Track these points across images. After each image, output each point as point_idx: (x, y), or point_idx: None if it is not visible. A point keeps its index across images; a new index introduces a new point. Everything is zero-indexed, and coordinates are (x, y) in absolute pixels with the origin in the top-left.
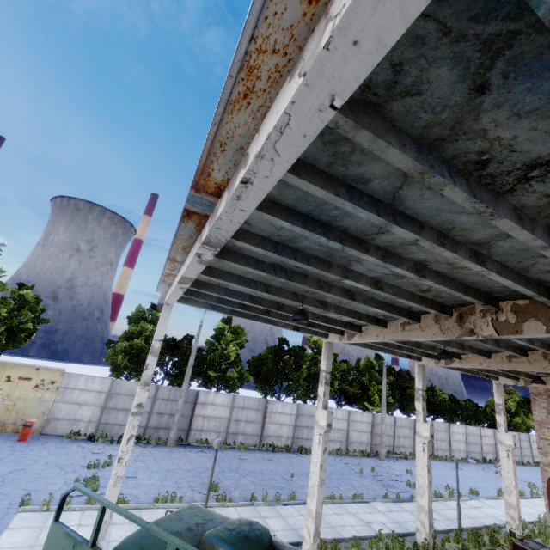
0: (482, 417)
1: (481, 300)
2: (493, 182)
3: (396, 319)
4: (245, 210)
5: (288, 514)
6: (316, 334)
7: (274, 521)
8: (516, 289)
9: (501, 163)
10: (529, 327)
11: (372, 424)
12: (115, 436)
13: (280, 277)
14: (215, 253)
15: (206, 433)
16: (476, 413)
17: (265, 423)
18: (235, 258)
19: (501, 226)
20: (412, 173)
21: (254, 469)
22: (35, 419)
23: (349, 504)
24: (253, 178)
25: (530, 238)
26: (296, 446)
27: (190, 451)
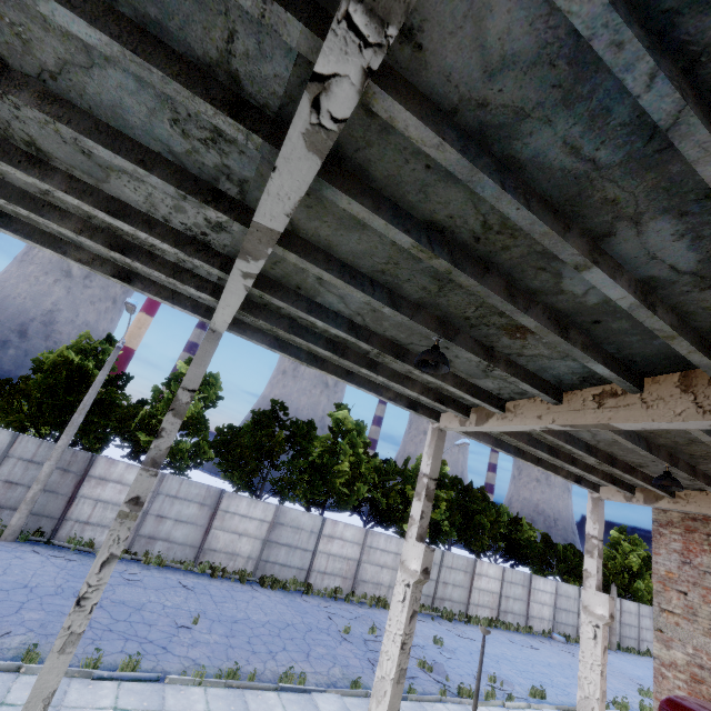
0: None
1: None
2: None
3: None
4: None
5: (83, 701)
6: (179, 304)
7: None
8: None
9: None
10: None
11: None
12: None
13: None
14: None
15: (95, 529)
16: (579, 567)
17: (211, 527)
18: None
19: None
20: None
21: (132, 600)
22: None
23: (262, 693)
24: None
25: None
26: (261, 574)
27: (37, 553)
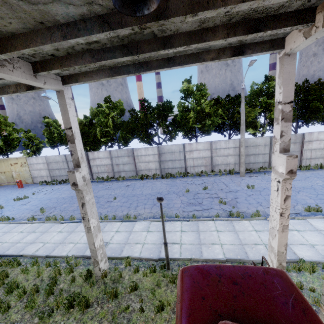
0: None
1: None
2: None
3: None
4: None
5: (53, 230)
6: None
7: (34, 235)
8: None
9: None
10: None
11: (240, 147)
12: (60, 180)
13: None
14: None
15: (102, 174)
16: None
17: (135, 163)
18: None
19: None
20: None
21: (100, 195)
22: (20, 179)
23: (115, 223)
24: None
25: None
26: (164, 173)
27: None
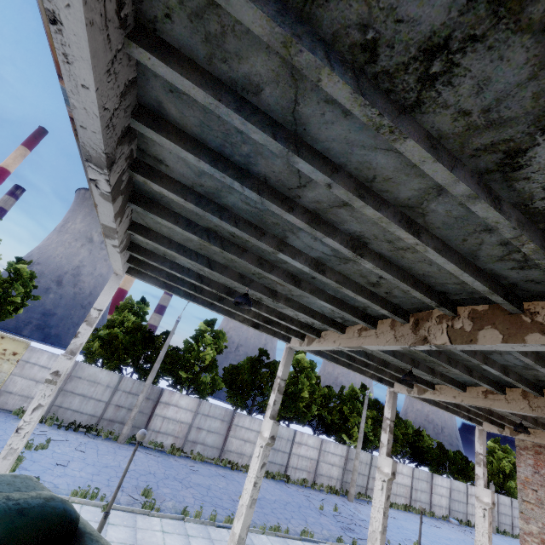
0: (472, 473)
1: (434, 299)
2: (394, 87)
3: (355, 324)
4: (86, 85)
5: (219, 537)
6: (277, 336)
7: (199, 542)
8: (463, 278)
9: (392, 48)
10: (485, 336)
11: (346, 458)
12: (66, 421)
13: (213, 244)
14: (106, 178)
15: (163, 436)
16: (466, 468)
17: (228, 436)
18: (163, 213)
19: (409, 154)
20: (275, 45)
21: (202, 483)
22: None
23: (294, 541)
24: (56, 10)
25: (450, 179)
26: None
27: (140, 451)
